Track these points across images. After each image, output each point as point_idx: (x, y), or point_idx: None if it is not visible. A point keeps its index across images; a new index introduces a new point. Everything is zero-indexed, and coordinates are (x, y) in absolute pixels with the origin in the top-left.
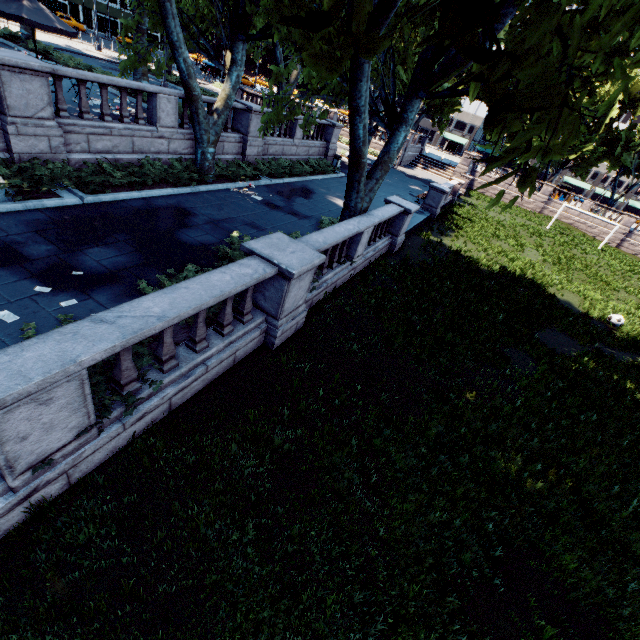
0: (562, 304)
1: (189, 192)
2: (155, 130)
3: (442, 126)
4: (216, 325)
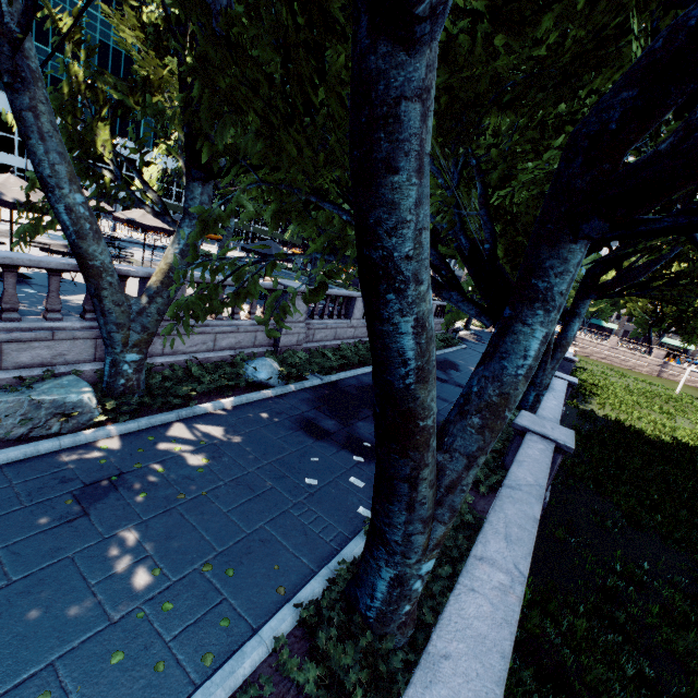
0: None
1: None
2: (349, 322)
3: None
4: None
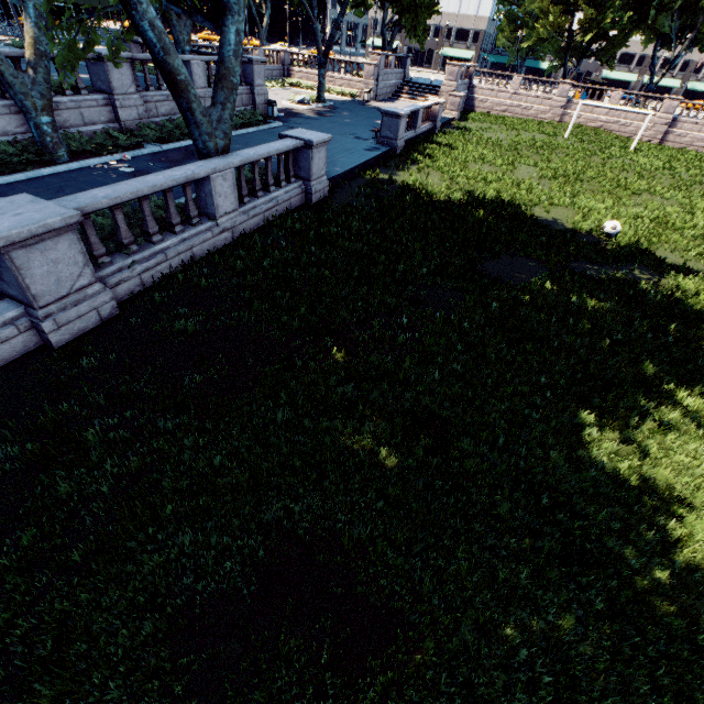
0: (540, 223)
1: (23, 179)
2: None
3: (422, 37)
4: None
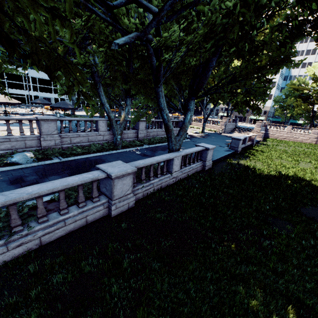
0: None
1: (107, 153)
2: (98, 133)
3: (243, 113)
4: (77, 202)
